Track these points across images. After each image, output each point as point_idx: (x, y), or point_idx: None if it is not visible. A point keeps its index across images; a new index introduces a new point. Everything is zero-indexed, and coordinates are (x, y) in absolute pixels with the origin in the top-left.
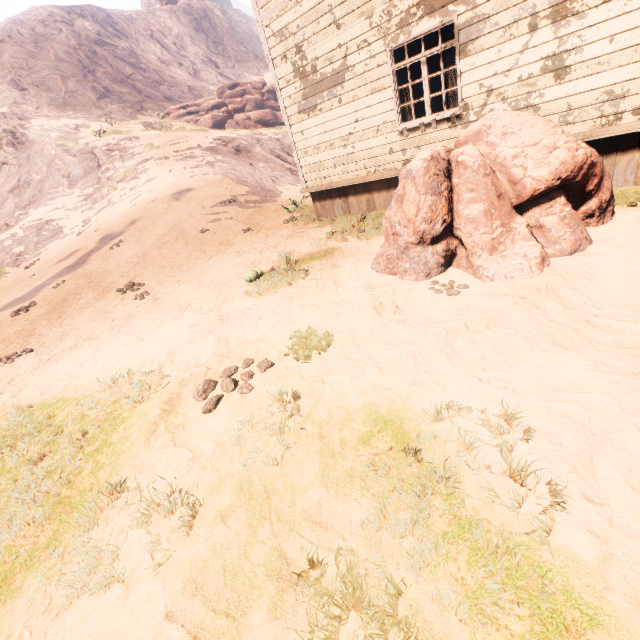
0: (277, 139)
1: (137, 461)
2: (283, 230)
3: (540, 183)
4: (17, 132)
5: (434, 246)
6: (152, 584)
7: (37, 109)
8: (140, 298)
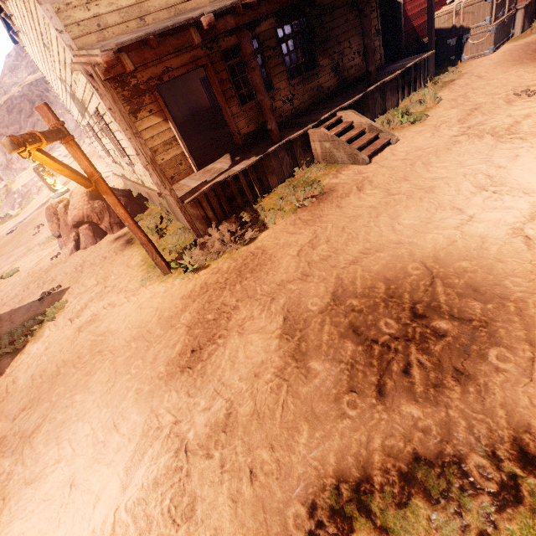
0: None
1: None
2: None
3: (70, 223)
4: (43, 96)
5: (61, 239)
6: None
7: None
8: (33, 235)
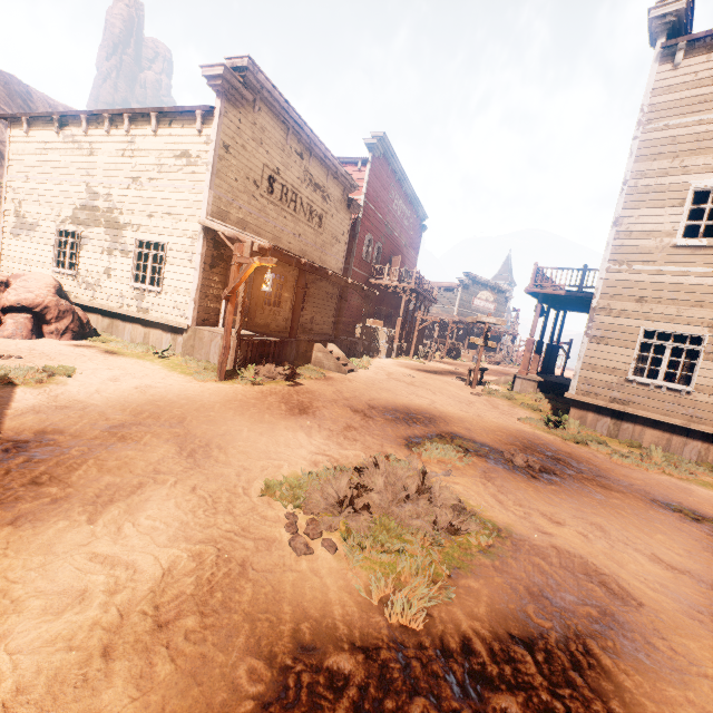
0: None
1: None
2: None
3: (9, 302)
4: None
5: None
6: None
7: None
8: None
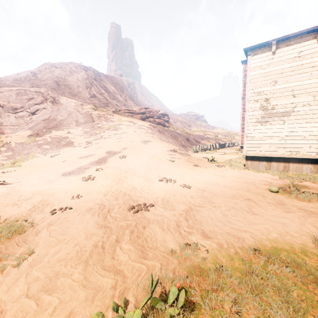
0: (171, 131)
1: None
2: (228, 170)
3: None
4: (56, 98)
5: None
6: None
7: (63, 93)
8: (189, 187)
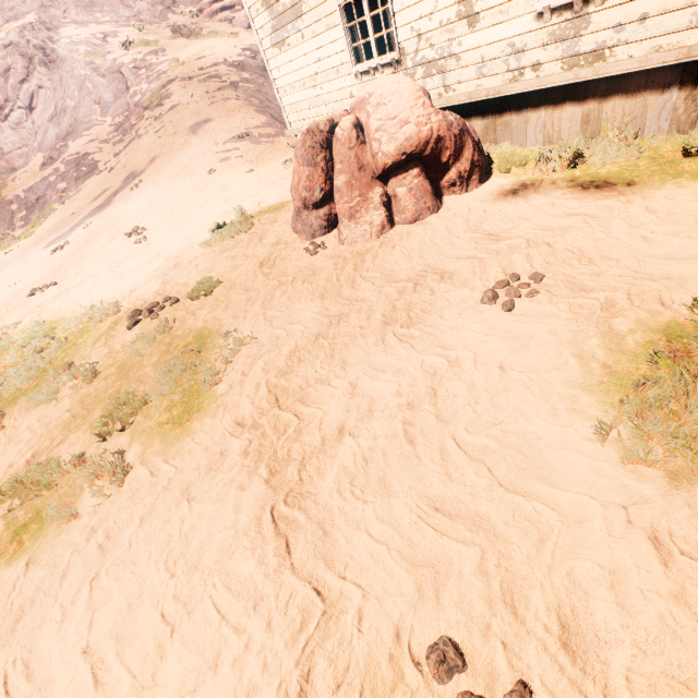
0: None
1: (85, 354)
2: (274, 175)
3: (388, 158)
4: (47, 48)
5: (318, 211)
6: (66, 400)
7: (64, 13)
8: (137, 243)
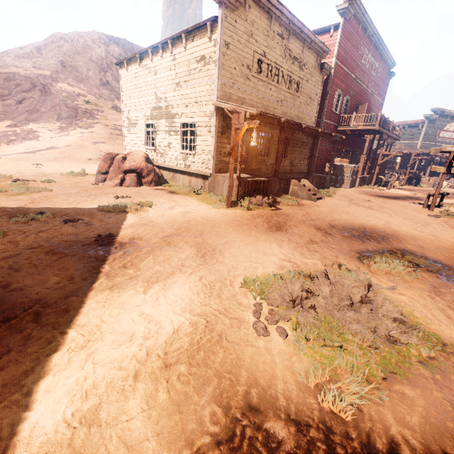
0: None
1: None
2: None
3: (126, 168)
4: (47, 86)
5: (103, 175)
6: None
7: (66, 78)
8: (35, 168)
